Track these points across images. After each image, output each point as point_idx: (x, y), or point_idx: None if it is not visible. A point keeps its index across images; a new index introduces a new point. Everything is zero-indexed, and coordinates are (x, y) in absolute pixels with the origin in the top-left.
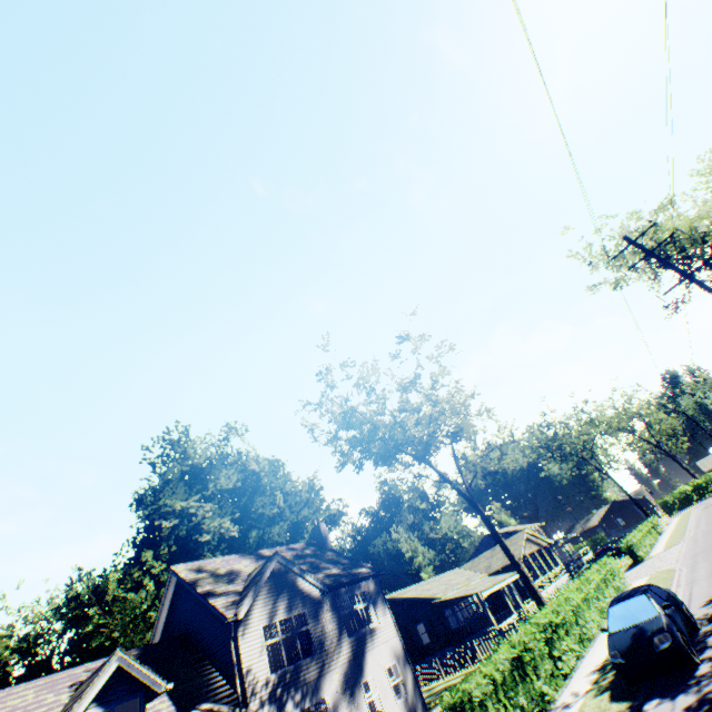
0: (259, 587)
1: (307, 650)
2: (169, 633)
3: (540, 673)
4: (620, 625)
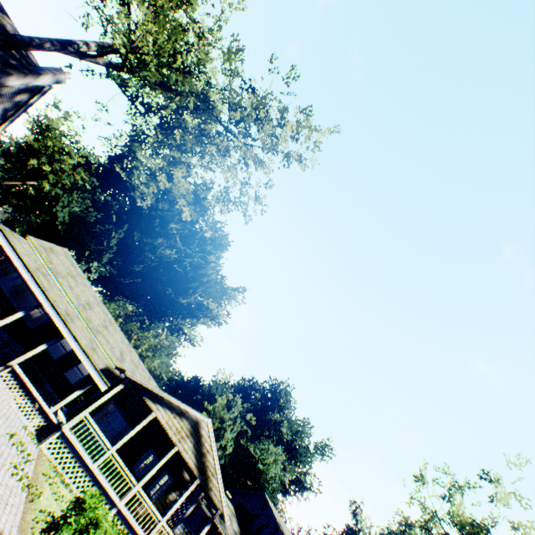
0: None
1: None
2: None
3: None
4: None
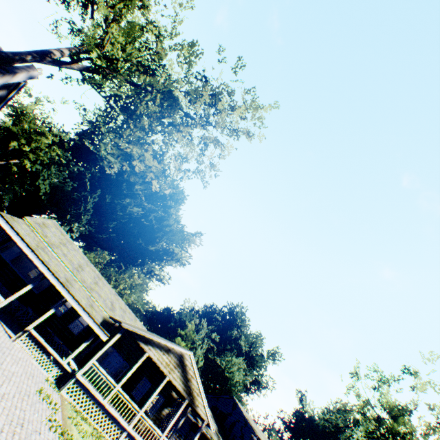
0: None
1: None
2: None
3: None
4: None
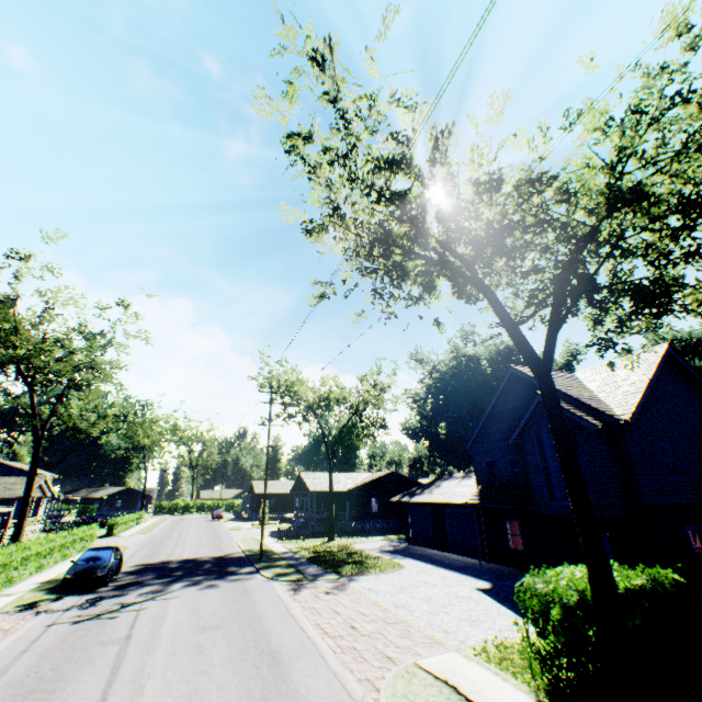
0: None
1: None
2: None
3: (3, 575)
4: (86, 561)
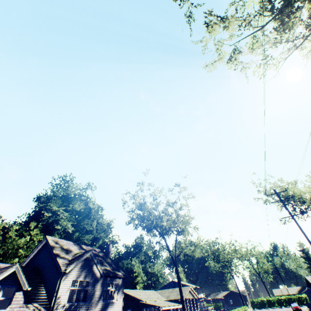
0: (79, 262)
1: (84, 299)
2: (31, 264)
3: None
4: None
